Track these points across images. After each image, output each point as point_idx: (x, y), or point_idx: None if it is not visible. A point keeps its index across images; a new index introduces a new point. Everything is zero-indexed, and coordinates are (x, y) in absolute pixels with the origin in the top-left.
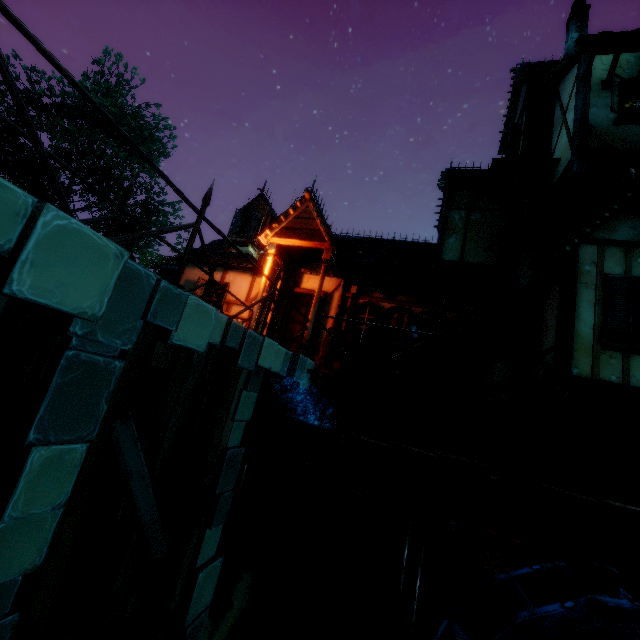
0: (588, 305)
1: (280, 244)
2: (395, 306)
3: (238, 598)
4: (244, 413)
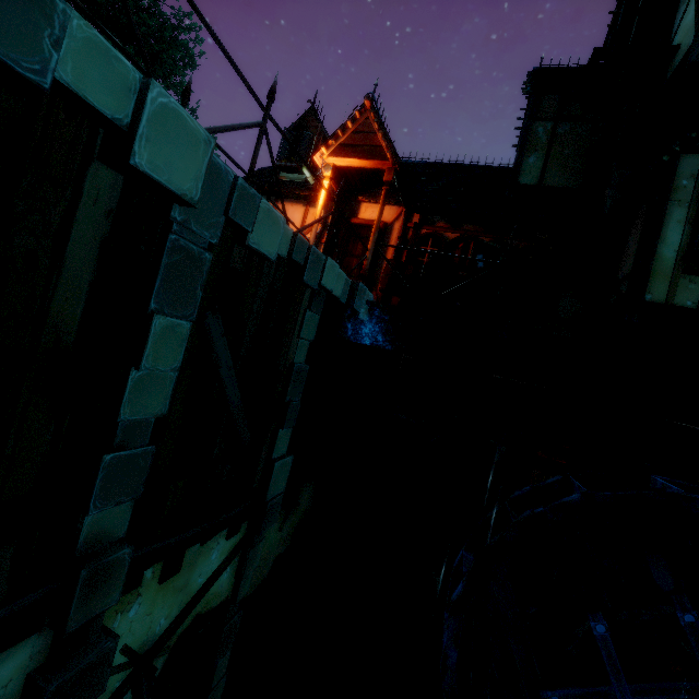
0: (677, 226)
1: (336, 166)
2: (461, 236)
3: (304, 500)
4: (308, 333)
